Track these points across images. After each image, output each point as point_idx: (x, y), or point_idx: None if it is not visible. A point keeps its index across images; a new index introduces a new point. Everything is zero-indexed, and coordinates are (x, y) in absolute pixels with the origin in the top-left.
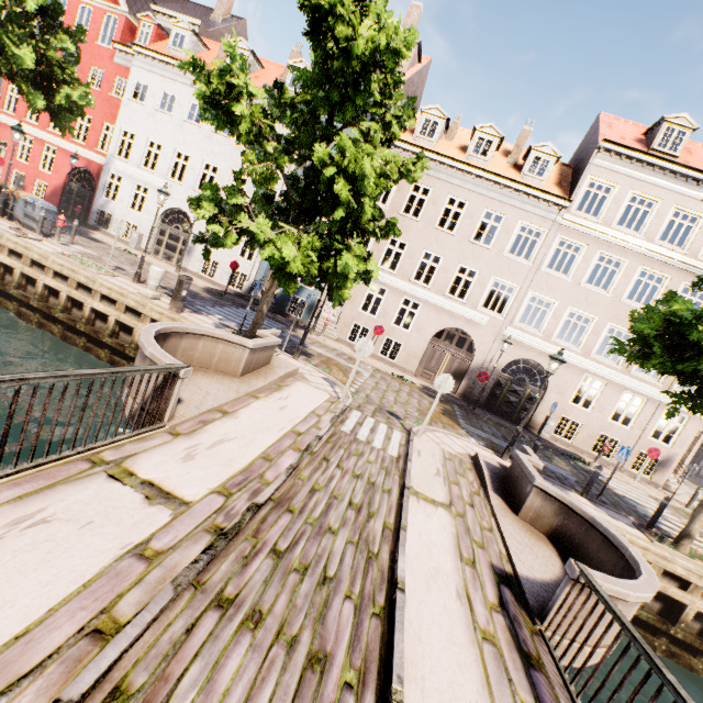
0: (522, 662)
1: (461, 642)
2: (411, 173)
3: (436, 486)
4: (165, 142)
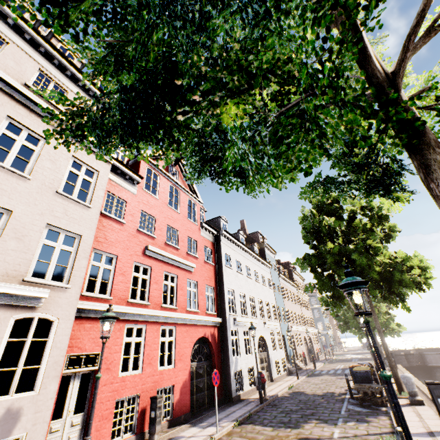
0: None
1: None
2: None
3: None
4: (245, 292)
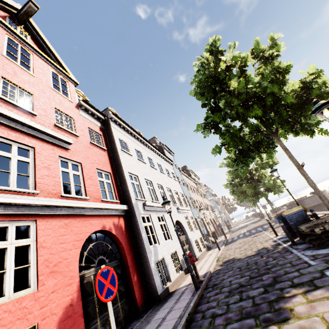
0: None
1: None
2: None
3: None
4: (151, 179)
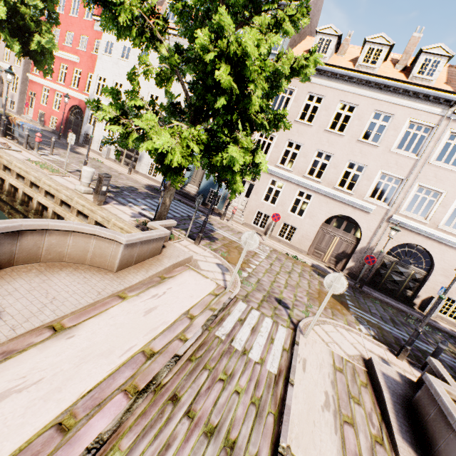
0: None
1: None
2: (303, 68)
3: (324, 435)
4: (124, 81)
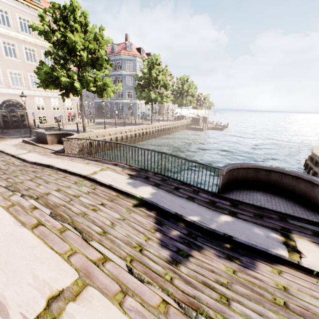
0: (65, 156)
1: (54, 159)
2: None
3: (21, 151)
4: None
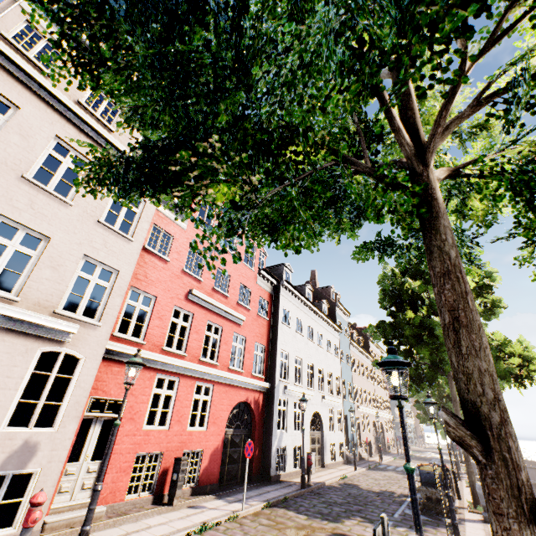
0: None
1: None
2: None
3: None
4: (303, 357)
